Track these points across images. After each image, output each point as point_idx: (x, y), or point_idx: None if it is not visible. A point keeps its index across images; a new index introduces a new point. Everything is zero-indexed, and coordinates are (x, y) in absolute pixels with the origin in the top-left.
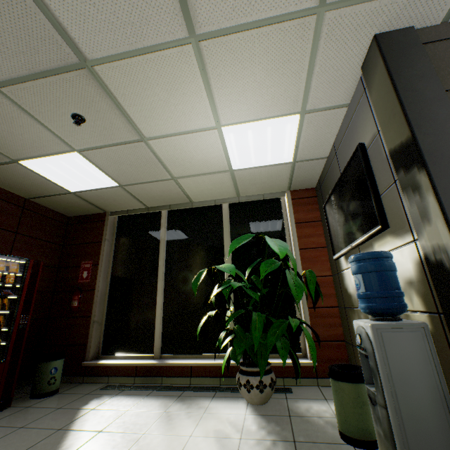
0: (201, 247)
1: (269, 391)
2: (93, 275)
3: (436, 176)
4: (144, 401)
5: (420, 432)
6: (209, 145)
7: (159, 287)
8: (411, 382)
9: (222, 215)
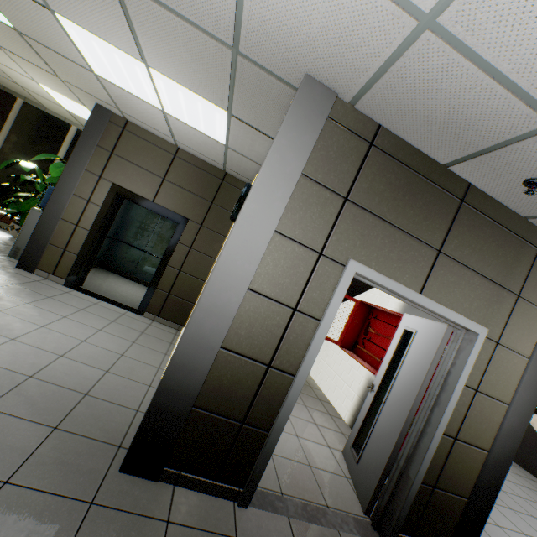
0: (41, 145)
1: None
2: None
3: (66, 171)
4: None
5: (26, 238)
6: (36, 86)
7: None
8: (33, 226)
9: (69, 133)
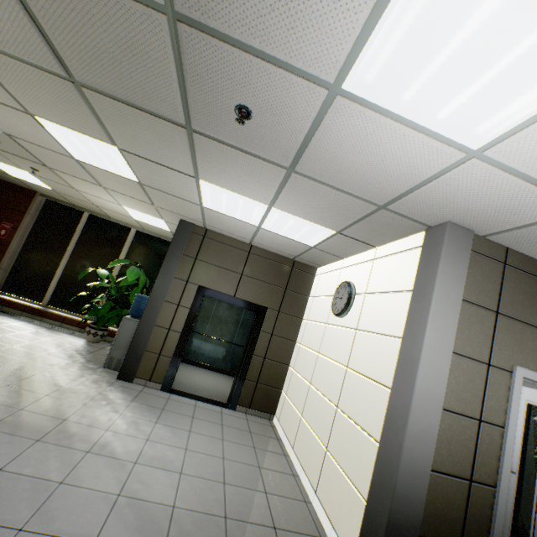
0: (105, 249)
1: (99, 338)
2: (10, 236)
3: (158, 281)
4: (26, 323)
5: (119, 347)
6: (117, 207)
7: (62, 264)
8: (125, 335)
9: (129, 235)
